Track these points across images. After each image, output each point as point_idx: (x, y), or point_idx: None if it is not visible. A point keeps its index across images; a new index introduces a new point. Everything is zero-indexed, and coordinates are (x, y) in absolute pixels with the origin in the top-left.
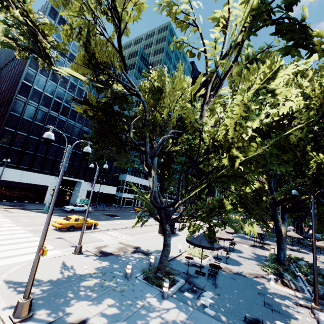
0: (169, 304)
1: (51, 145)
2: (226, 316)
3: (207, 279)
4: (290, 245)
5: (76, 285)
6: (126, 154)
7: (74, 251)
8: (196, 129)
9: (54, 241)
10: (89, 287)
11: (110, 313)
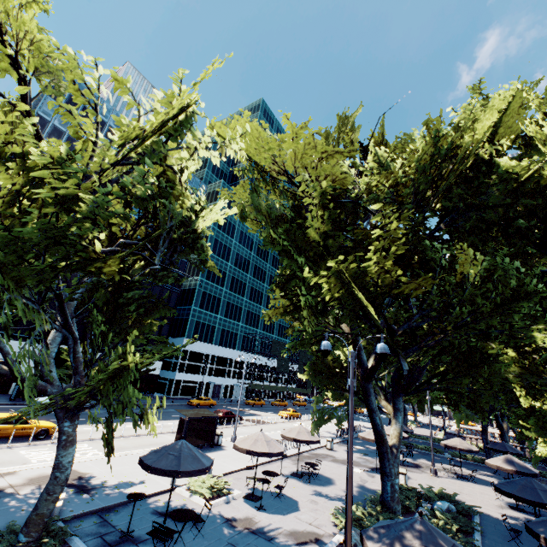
0: None
1: None
2: None
3: (162, 546)
4: (467, 468)
5: None
6: None
7: None
8: None
9: None
10: None
11: None
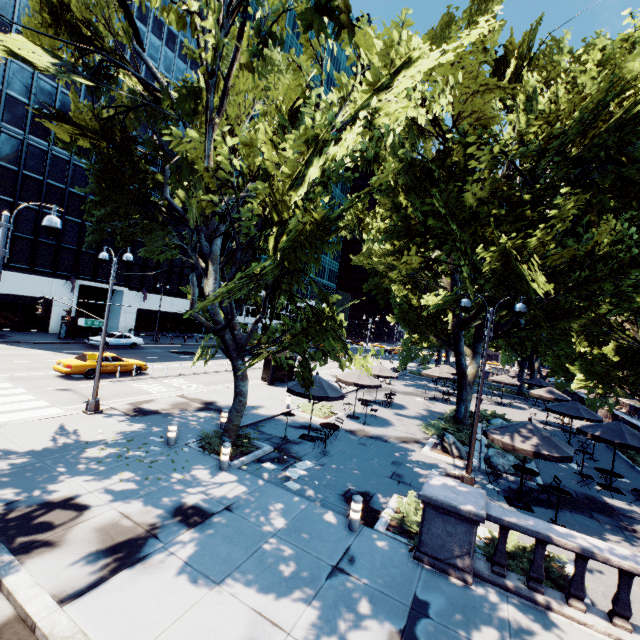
0: (227, 477)
1: (45, 215)
2: (316, 490)
3: (315, 445)
4: (503, 398)
5: (73, 455)
6: (165, 232)
7: (85, 409)
8: (224, 181)
9: (54, 394)
10: (95, 458)
11: (119, 489)
